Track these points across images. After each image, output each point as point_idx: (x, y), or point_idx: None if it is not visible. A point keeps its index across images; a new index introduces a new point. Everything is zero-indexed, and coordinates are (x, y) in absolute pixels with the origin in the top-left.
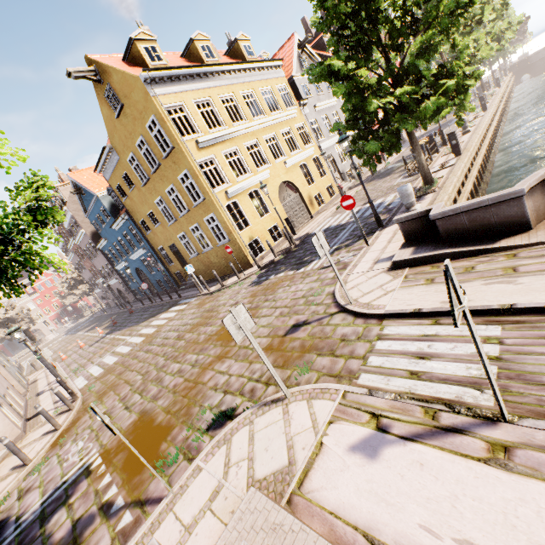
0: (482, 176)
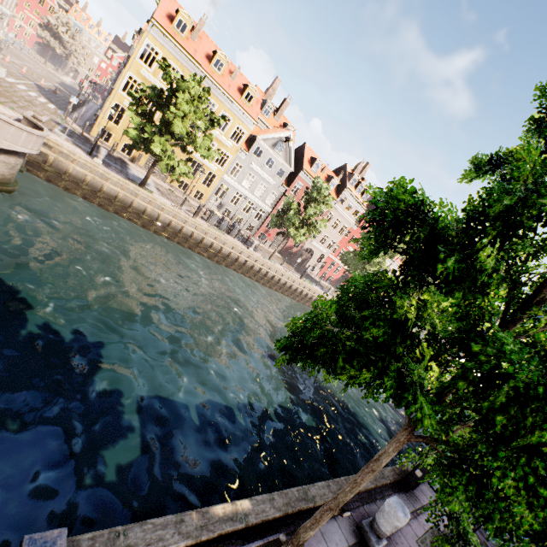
0: (181, 232)
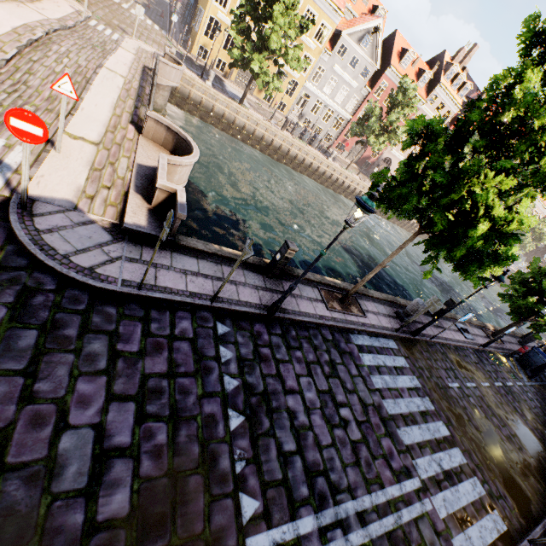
0: (271, 145)
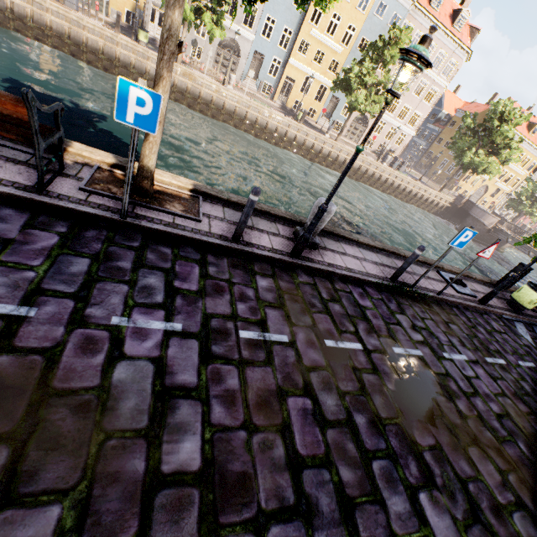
0: None
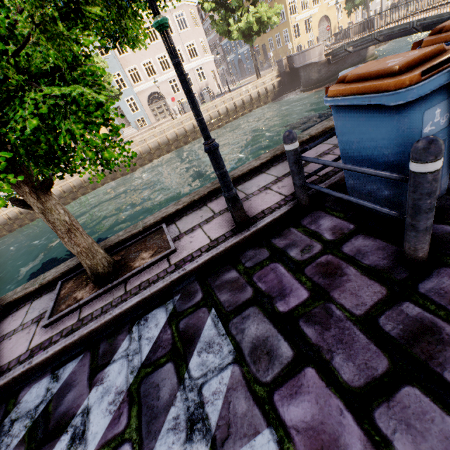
0: None
